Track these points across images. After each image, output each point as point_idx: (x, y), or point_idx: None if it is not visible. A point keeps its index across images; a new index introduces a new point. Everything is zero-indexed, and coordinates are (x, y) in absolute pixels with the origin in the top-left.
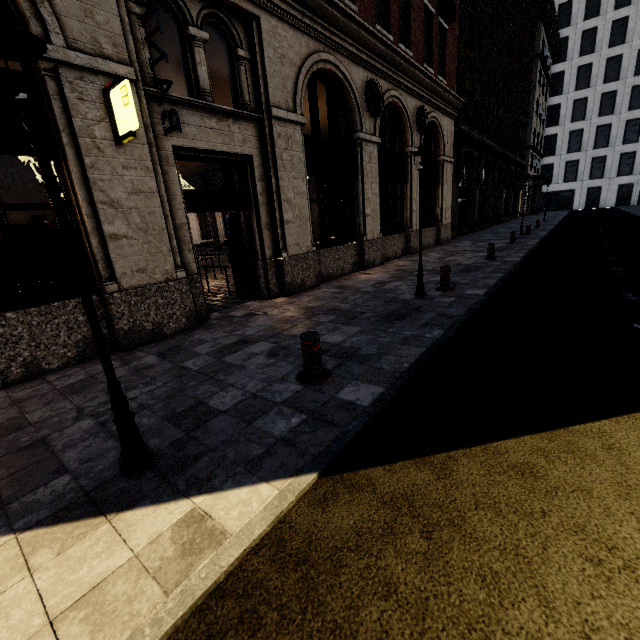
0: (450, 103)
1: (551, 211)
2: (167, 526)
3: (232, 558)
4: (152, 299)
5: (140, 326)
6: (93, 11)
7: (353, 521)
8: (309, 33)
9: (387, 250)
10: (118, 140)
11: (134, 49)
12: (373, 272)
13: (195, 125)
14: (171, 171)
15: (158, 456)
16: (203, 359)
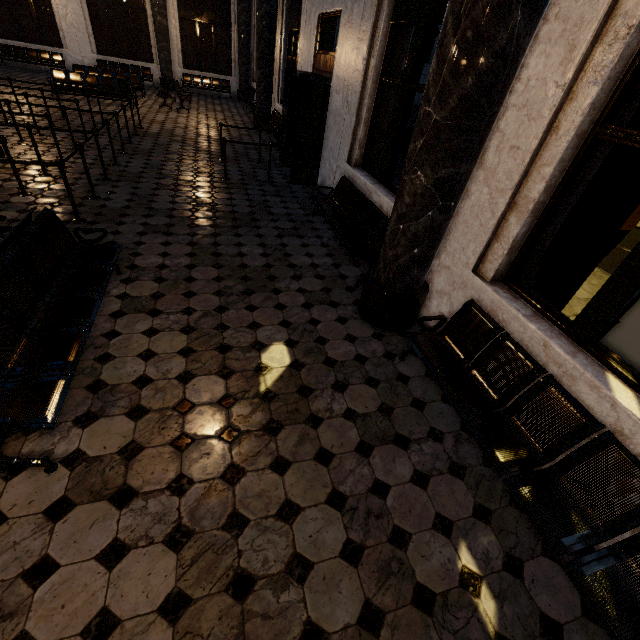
0: None
1: None
2: None
3: None
4: None
5: None
6: None
7: None
8: None
9: None
10: None
11: None
12: None
13: None
14: None
15: None
16: None
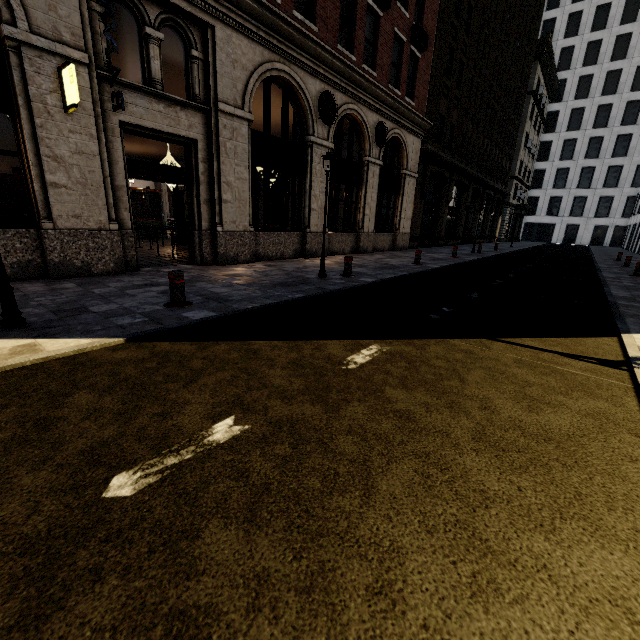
0: (417, 123)
1: (531, 241)
2: (11, 346)
3: (38, 357)
4: (84, 242)
5: (70, 261)
6: (57, 6)
7: (125, 356)
8: (264, 45)
9: (334, 245)
10: (66, 109)
11: (91, 39)
12: (310, 260)
13: (143, 107)
14: (116, 141)
15: (31, 324)
16: (109, 289)
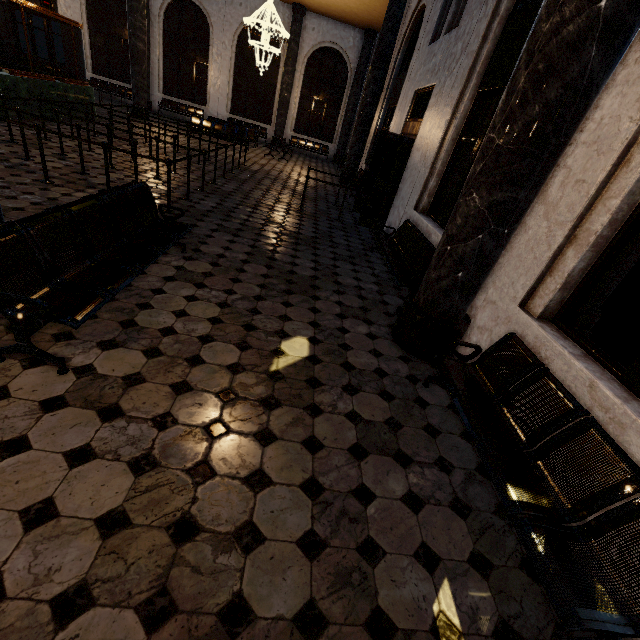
0: None
1: None
2: None
3: None
4: None
5: None
6: None
7: None
8: None
9: None
10: None
11: None
12: None
13: None
14: None
15: None
16: None
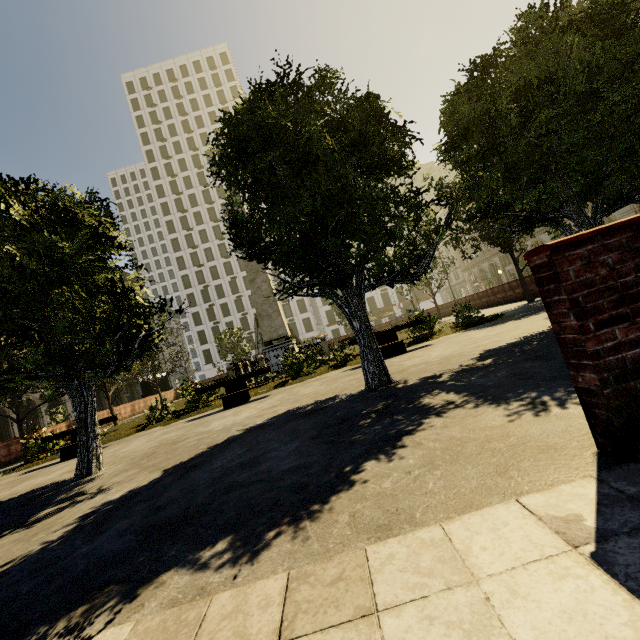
0: None
1: None
2: None
3: None
4: None
5: None
6: None
7: None
8: None
9: None
10: None
11: None
12: None
13: None
14: None
15: None
16: None
